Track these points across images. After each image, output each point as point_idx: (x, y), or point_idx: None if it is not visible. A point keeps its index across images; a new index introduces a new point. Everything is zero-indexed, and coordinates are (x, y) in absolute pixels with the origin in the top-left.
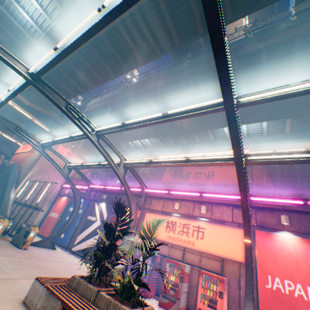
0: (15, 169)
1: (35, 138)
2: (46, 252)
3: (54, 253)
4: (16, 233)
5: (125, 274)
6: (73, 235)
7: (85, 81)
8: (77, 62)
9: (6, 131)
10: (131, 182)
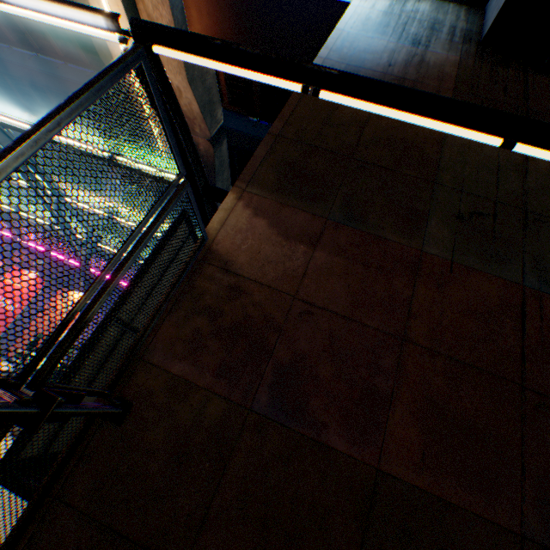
0: None
1: None
2: None
3: None
4: None
5: None
6: None
7: None
8: None
9: None
10: None
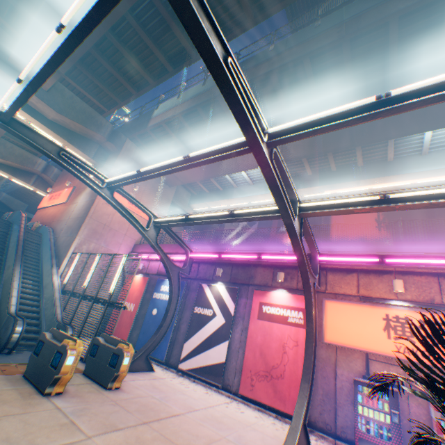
0: (47, 234)
1: (94, 172)
2: (149, 385)
3: (160, 383)
4: (90, 357)
5: (310, 420)
6: (172, 340)
7: (160, 60)
8: (146, 16)
9: (16, 173)
10: (267, 244)
